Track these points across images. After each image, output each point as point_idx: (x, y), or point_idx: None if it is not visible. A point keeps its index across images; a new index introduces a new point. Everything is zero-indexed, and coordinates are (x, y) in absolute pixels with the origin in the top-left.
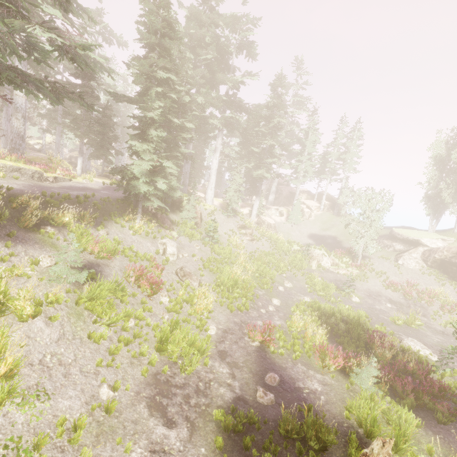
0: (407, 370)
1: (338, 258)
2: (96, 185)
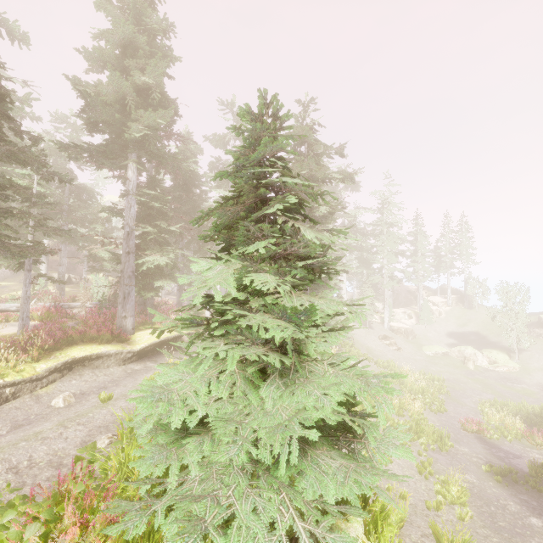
0: None
1: (492, 355)
2: None
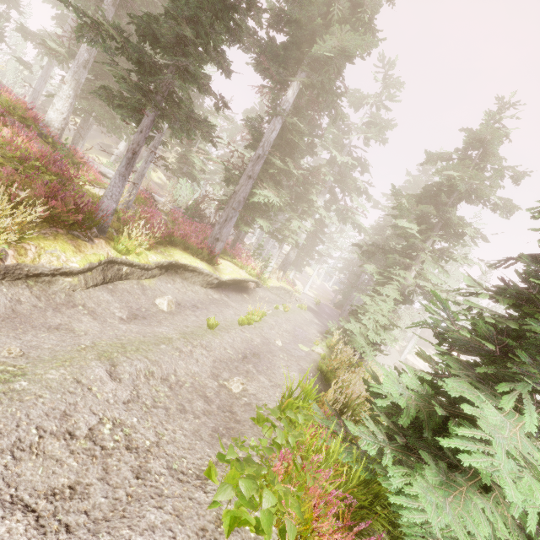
0: None
1: None
2: (310, 302)
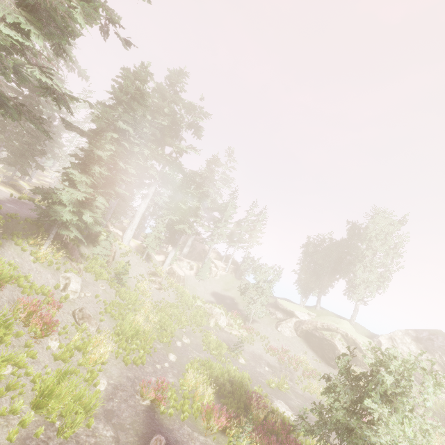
0: (274, 431)
1: (233, 318)
2: (0, 194)
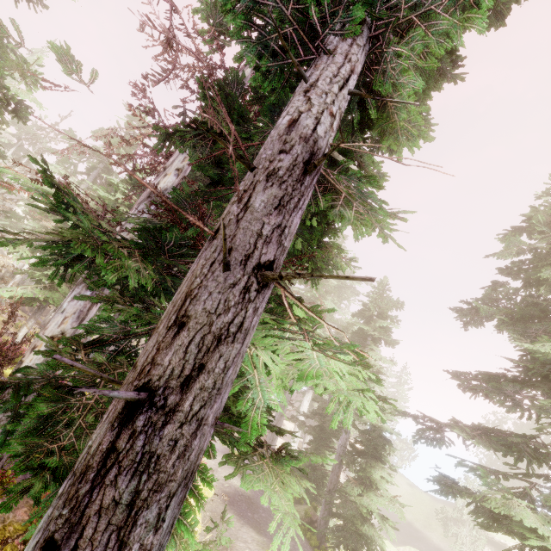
0: None
1: None
2: (228, 471)
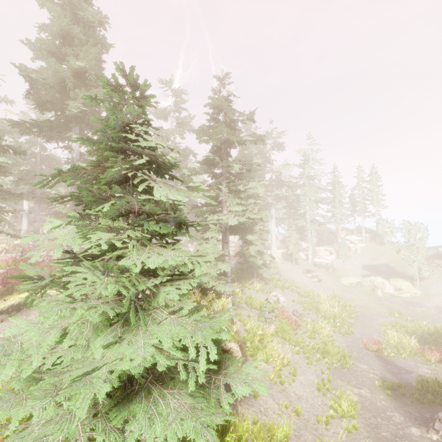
0: None
1: (398, 283)
2: None
